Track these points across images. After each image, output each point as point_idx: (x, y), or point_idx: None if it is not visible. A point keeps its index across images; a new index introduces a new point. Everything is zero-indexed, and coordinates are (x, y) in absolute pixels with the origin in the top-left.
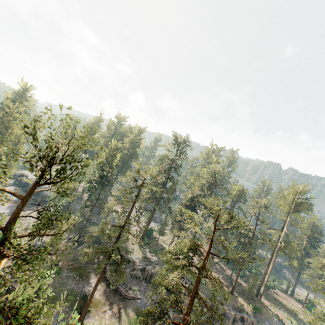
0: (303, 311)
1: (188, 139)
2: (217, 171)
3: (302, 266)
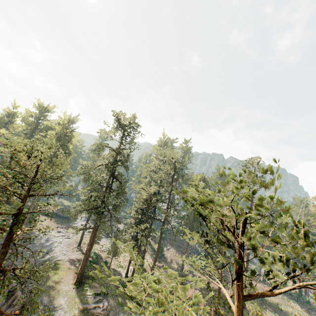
0: (282, 298)
1: (133, 119)
2: (175, 159)
3: (269, 248)
